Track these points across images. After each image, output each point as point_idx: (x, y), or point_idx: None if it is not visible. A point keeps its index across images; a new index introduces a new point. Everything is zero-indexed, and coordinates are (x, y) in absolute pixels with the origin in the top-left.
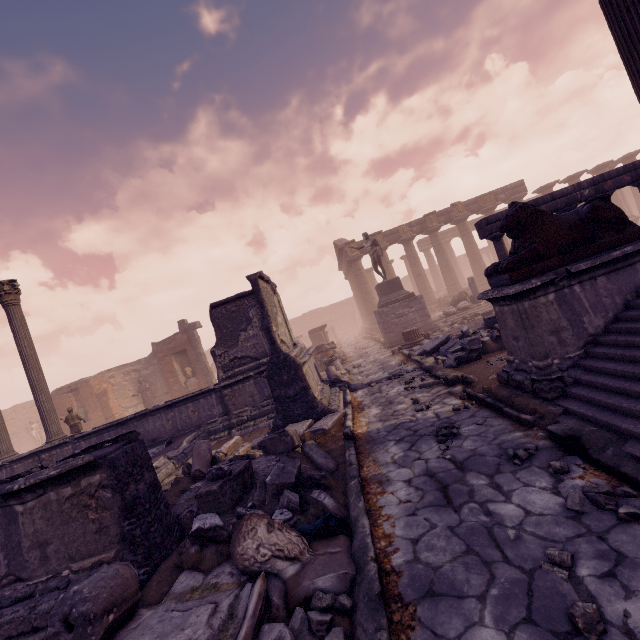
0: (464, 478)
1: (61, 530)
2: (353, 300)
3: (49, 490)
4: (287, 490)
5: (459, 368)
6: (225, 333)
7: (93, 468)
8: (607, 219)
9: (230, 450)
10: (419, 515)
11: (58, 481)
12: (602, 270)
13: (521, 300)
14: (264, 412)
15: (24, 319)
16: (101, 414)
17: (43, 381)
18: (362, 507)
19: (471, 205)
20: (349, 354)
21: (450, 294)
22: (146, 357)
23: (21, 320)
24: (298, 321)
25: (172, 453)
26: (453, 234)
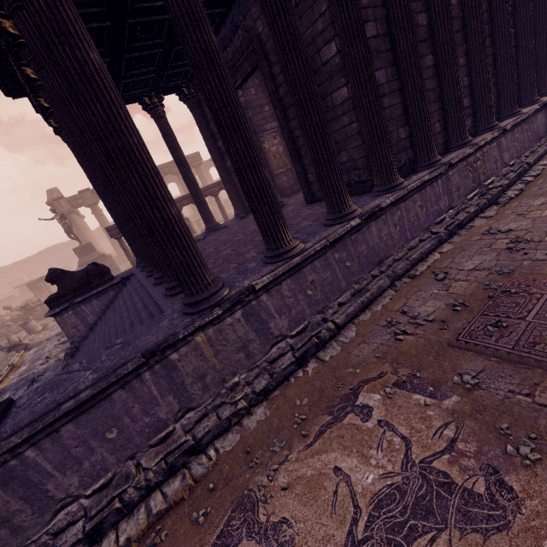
0: None
1: None
2: (95, 233)
3: None
4: None
5: None
6: None
7: None
8: (94, 275)
9: None
10: None
11: None
12: (93, 297)
13: (55, 317)
14: None
15: None
16: None
17: None
18: None
19: (164, 169)
20: None
21: None
22: None
23: None
24: (35, 259)
25: None
26: (168, 181)
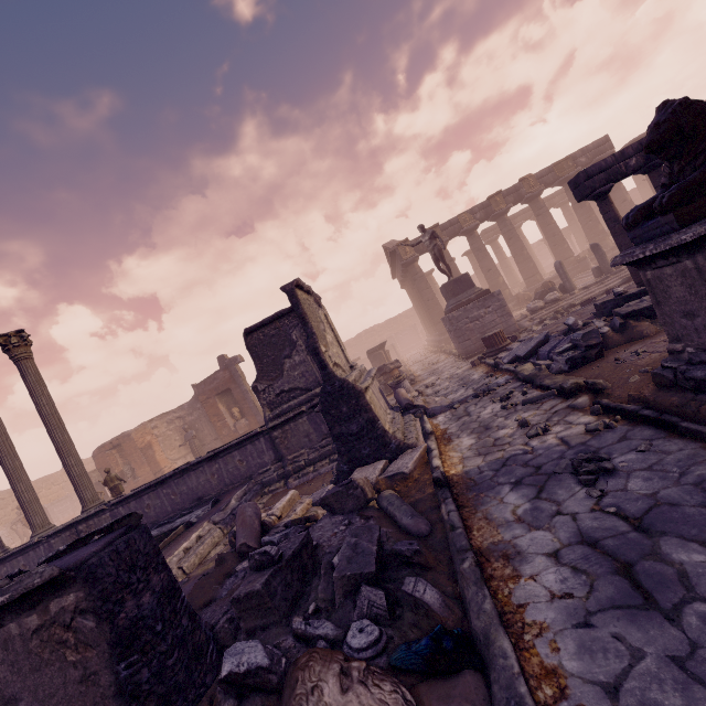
0: (658, 549)
1: (32, 680)
2: (412, 311)
3: (8, 621)
4: (365, 586)
5: (574, 372)
6: (266, 363)
7: (63, 585)
8: None
9: (285, 510)
10: (599, 627)
11: (17, 607)
12: None
13: (701, 250)
14: (324, 454)
15: (39, 374)
16: (148, 469)
17: (69, 442)
18: (491, 612)
19: (545, 176)
20: (417, 372)
21: (530, 288)
22: (188, 402)
23: (35, 375)
24: (353, 343)
25: (218, 516)
26: (523, 218)
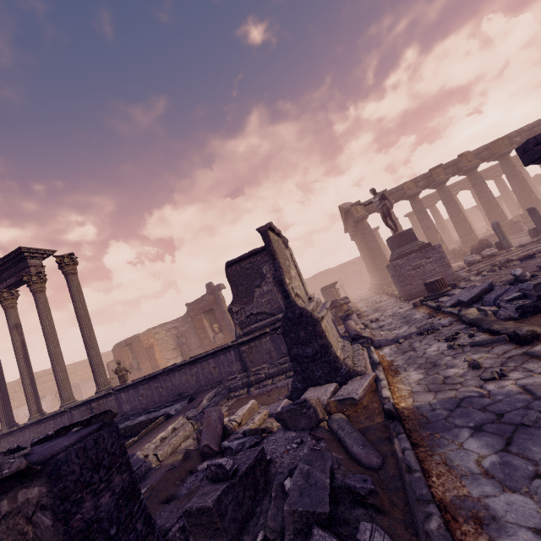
0: None
1: None
2: (359, 260)
3: None
4: (318, 530)
5: (525, 320)
6: (240, 290)
7: (30, 477)
8: None
9: (244, 418)
10: None
11: None
12: None
13: None
14: (282, 370)
15: (79, 286)
16: (149, 364)
17: (93, 338)
18: None
19: (481, 153)
20: (362, 309)
21: (465, 245)
22: (182, 316)
23: (77, 286)
24: (310, 281)
25: (191, 412)
26: (459, 187)
